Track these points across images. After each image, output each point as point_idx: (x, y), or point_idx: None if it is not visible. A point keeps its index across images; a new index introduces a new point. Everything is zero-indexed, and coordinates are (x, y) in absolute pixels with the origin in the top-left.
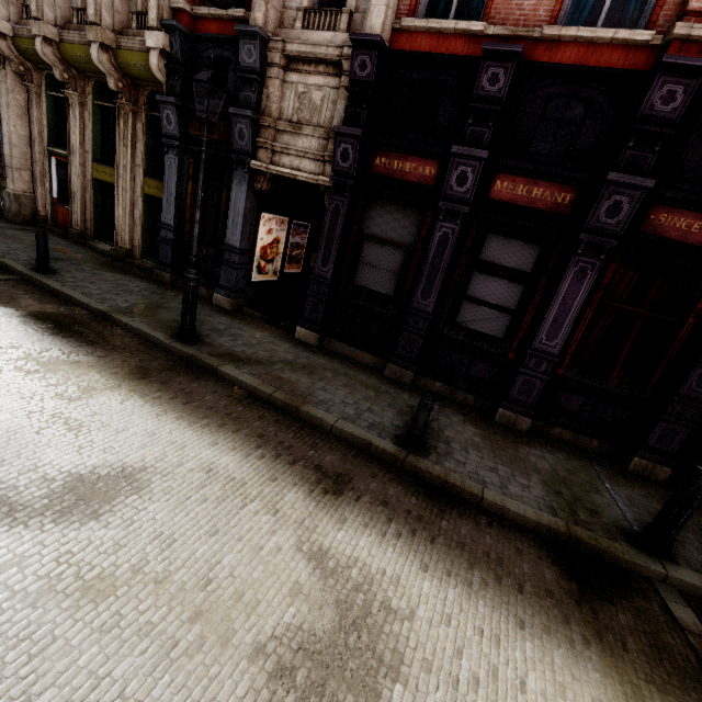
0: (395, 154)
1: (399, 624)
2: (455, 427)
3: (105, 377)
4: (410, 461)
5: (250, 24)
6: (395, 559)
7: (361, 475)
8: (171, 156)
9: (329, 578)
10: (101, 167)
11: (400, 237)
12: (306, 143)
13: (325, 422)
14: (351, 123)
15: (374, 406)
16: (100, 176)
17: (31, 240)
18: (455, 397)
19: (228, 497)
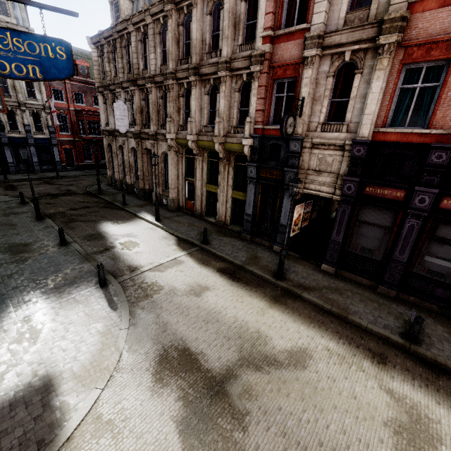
0: (378, 186)
1: (435, 424)
2: (430, 326)
3: (265, 303)
4: (413, 348)
5: (294, 133)
6: (423, 397)
7: (390, 354)
8: (251, 185)
9: (398, 402)
10: (210, 186)
11: (382, 223)
12: (323, 179)
13: (362, 325)
14: (352, 174)
15: (381, 314)
16: (210, 189)
17: (186, 222)
18: (424, 306)
19: (342, 363)
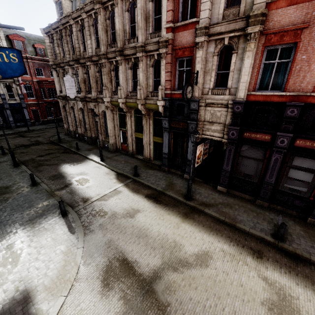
0: (252, 132)
1: (295, 300)
2: (291, 227)
3: (179, 219)
4: (280, 245)
5: (193, 96)
6: (287, 281)
7: (265, 250)
8: (166, 133)
9: (271, 286)
10: (137, 133)
11: (256, 157)
12: (215, 127)
13: (245, 230)
14: (234, 124)
15: (258, 220)
16: (137, 136)
17: (122, 160)
18: (287, 212)
19: (232, 260)
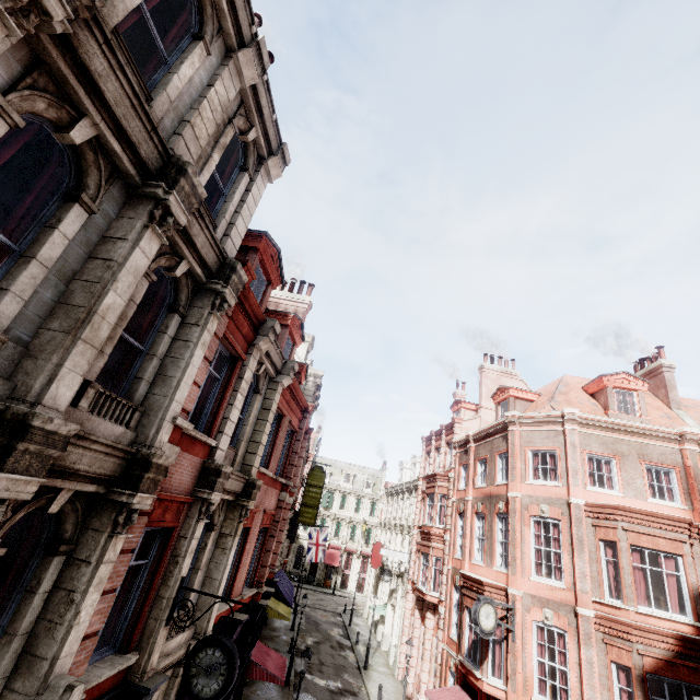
0: None
1: None
2: None
3: None
4: None
5: (147, 671)
6: None
7: None
8: None
9: None
10: None
11: None
12: None
13: None
14: None
15: None
16: None
17: None
18: None
19: None
